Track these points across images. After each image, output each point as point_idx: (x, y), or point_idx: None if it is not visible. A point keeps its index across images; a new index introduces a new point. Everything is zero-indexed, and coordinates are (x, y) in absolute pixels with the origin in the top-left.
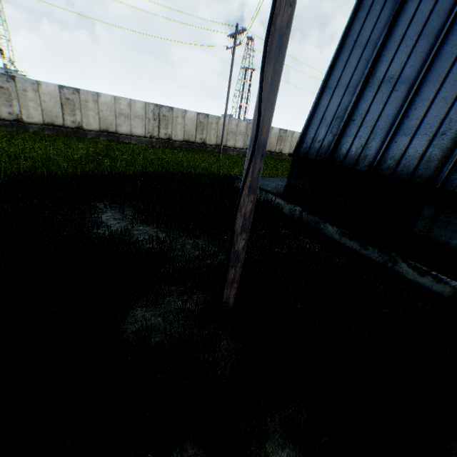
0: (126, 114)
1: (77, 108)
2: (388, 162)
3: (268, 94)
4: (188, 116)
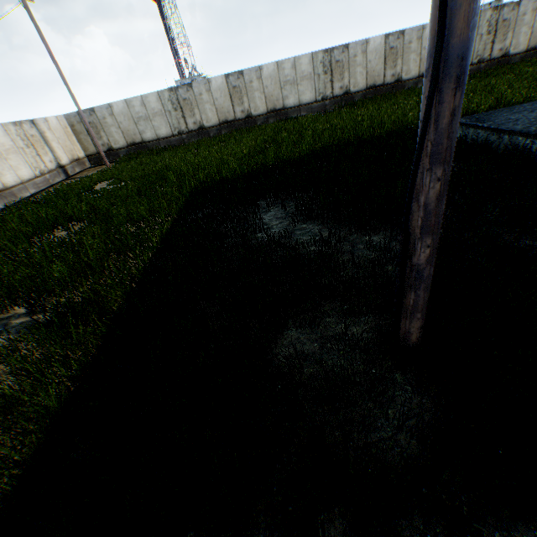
0: (291, 81)
1: (243, 95)
2: None
3: None
4: (371, 48)
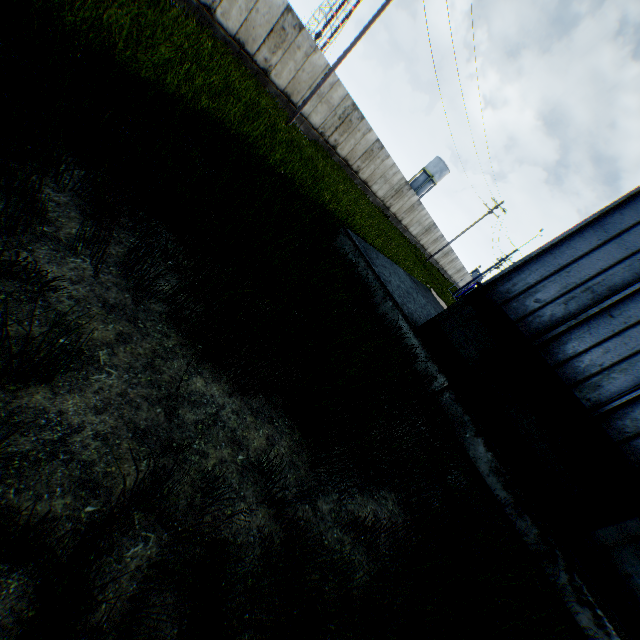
0: None
1: None
2: (625, 422)
3: None
4: None
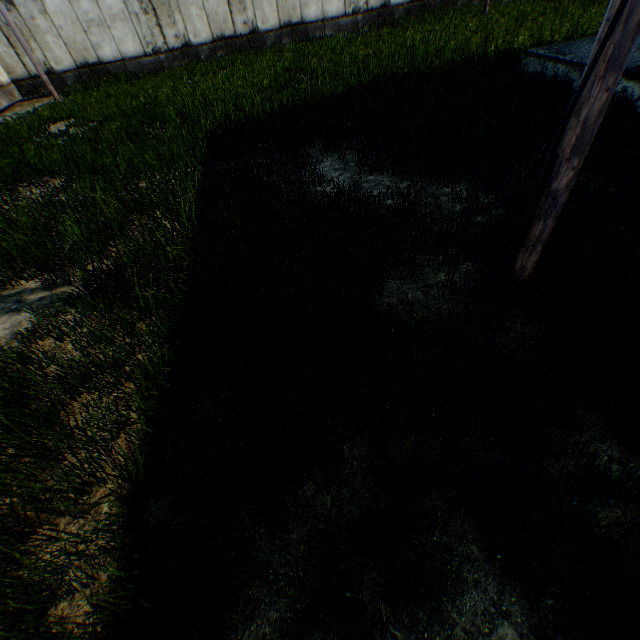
0: None
1: None
2: None
3: None
4: None
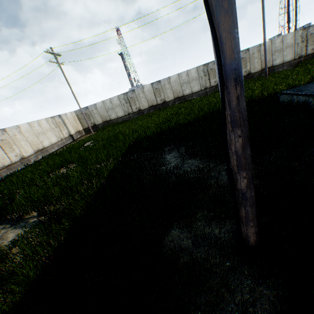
0: (186, 81)
1: (161, 92)
2: None
3: (216, 3)
4: None
